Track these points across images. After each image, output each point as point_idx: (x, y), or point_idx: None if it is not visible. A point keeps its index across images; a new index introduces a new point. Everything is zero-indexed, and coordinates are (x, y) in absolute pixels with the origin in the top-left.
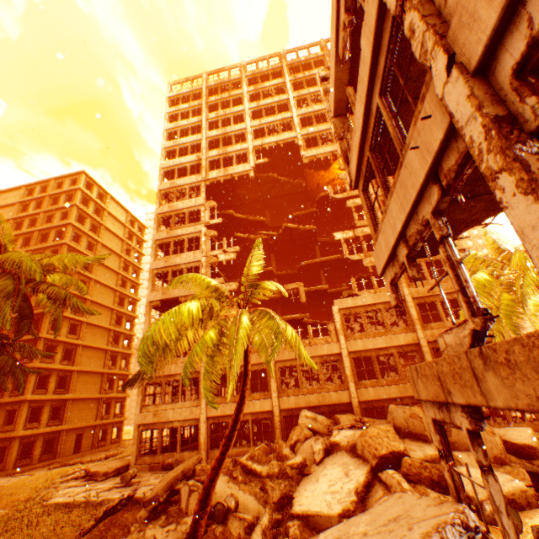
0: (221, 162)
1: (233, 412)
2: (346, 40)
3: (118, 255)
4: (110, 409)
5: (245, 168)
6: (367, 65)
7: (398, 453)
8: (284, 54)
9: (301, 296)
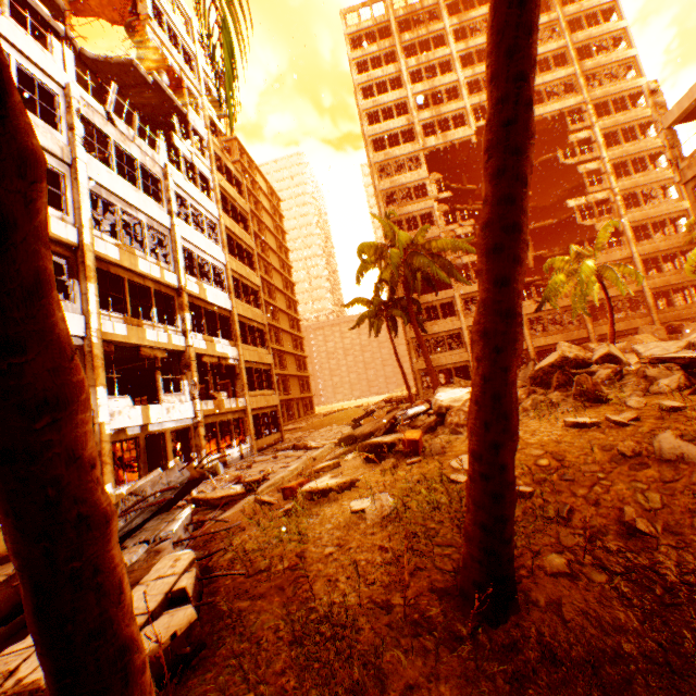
0: (436, 127)
1: None
2: None
3: (273, 236)
4: (305, 386)
5: (466, 133)
6: None
7: None
8: None
9: (529, 262)
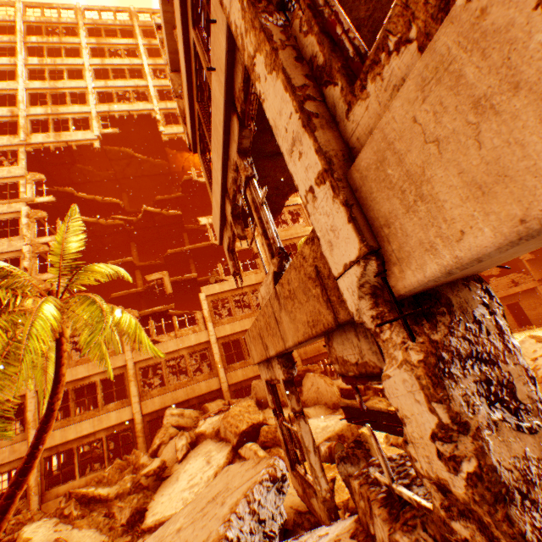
0: (51, 125)
1: (80, 434)
2: None
3: None
4: None
5: (87, 136)
6: None
7: (258, 424)
8: (135, 12)
9: (167, 286)
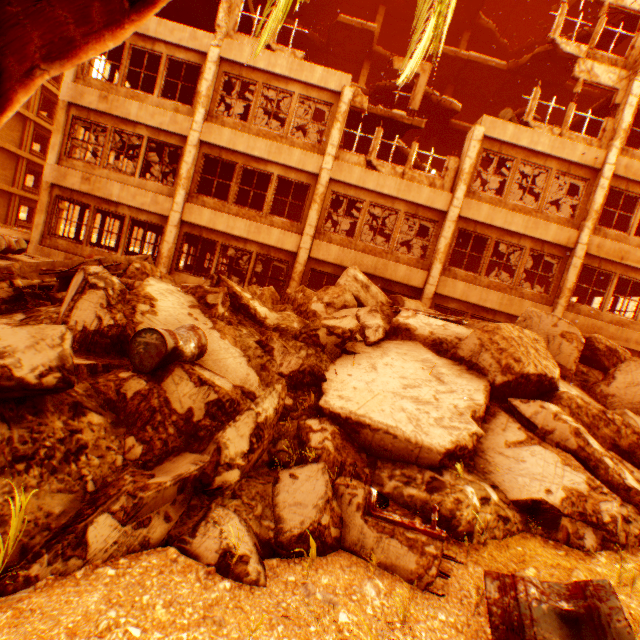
0: None
1: (230, 231)
2: None
3: None
4: (40, 184)
5: None
6: None
7: (548, 382)
8: None
9: (416, 95)
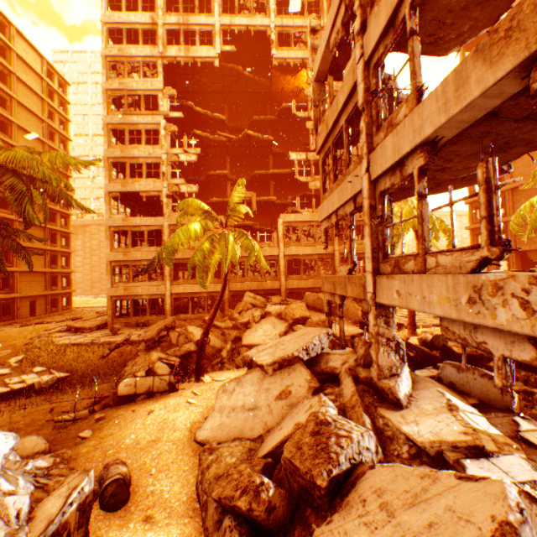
0: (182, 37)
1: (193, 291)
2: (337, 42)
3: (39, 119)
4: (58, 283)
5: (210, 53)
6: (343, 99)
7: (306, 318)
8: None
9: (253, 205)
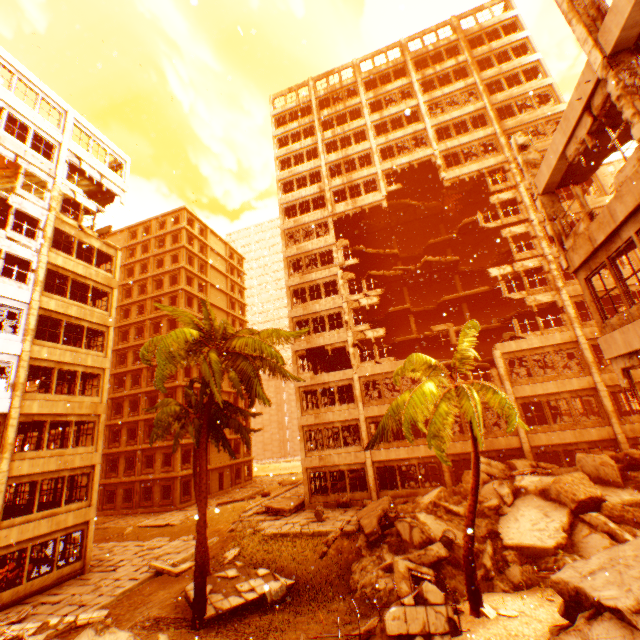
0: (347, 193)
1: (398, 456)
2: (581, 151)
3: (224, 293)
4: (240, 449)
5: (376, 197)
6: (626, 209)
7: (596, 498)
8: (405, 43)
9: (452, 337)
